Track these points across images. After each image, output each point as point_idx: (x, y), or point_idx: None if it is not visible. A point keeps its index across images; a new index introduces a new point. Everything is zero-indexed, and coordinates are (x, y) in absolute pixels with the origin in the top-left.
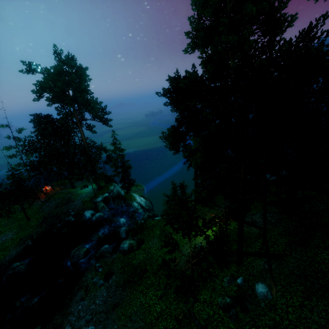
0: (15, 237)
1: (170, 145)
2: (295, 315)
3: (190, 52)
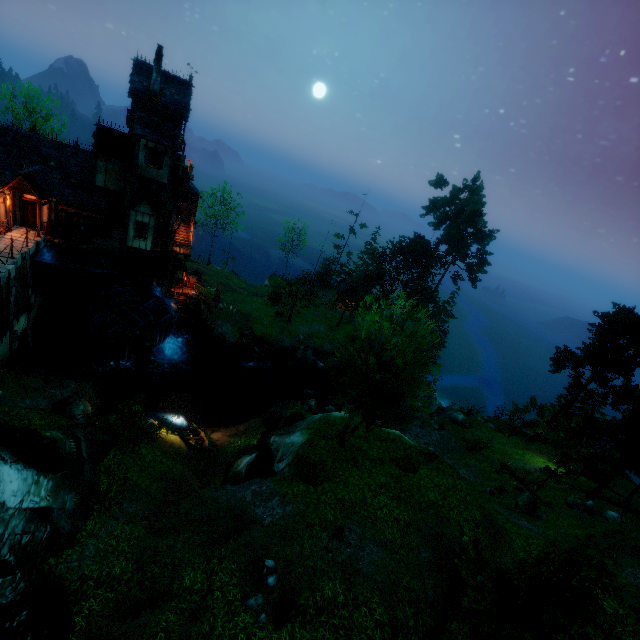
0: (328, 334)
1: (559, 360)
2: (637, 535)
3: None
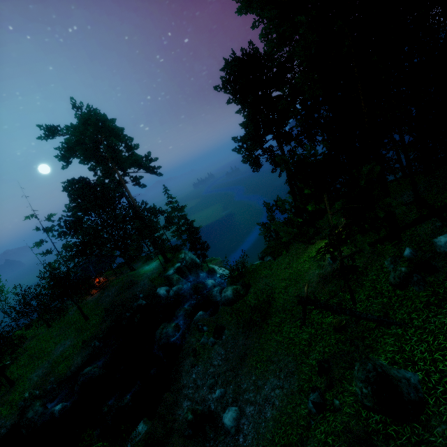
0: (75, 343)
1: (247, 156)
2: None
3: (245, 11)
